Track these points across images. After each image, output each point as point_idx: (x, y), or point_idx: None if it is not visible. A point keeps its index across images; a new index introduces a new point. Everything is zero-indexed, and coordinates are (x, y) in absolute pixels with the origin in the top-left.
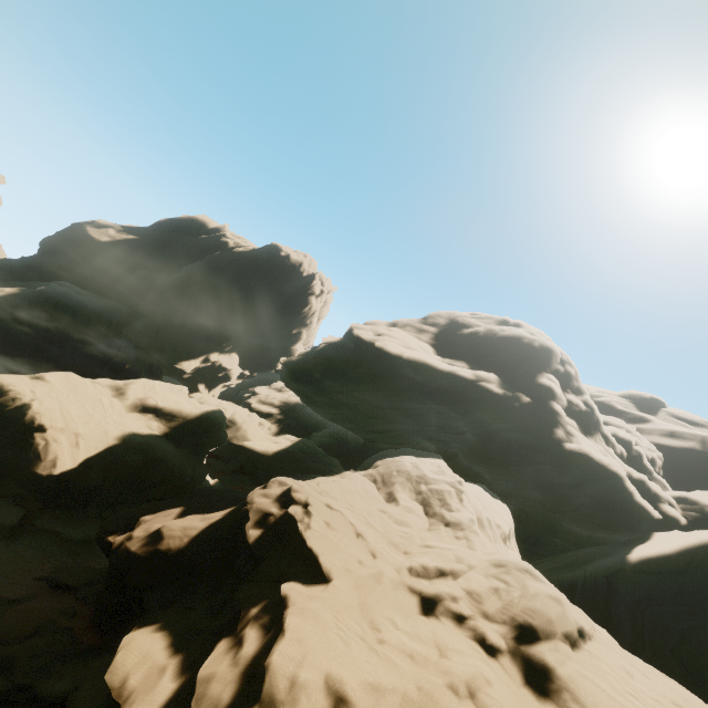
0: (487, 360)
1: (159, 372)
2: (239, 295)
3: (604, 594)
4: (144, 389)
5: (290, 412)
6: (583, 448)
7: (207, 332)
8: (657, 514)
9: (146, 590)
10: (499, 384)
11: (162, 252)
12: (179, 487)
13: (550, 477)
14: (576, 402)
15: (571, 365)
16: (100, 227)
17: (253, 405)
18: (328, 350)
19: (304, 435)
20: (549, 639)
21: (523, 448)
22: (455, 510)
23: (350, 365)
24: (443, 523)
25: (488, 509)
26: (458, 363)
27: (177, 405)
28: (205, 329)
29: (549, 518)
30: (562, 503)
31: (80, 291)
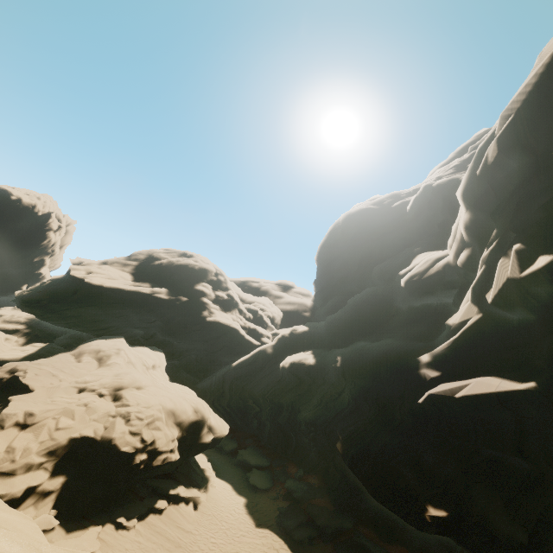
0: (167, 279)
1: None
2: None
3: (222, 383)
4: None
5: (37, 325)
6: (217, 319)
7: None
8: (258, 343)
9: None
10: (167, 293)
11: None
12: None
13: (205, 336)
14: (222, 295)
15: (223, 275)
16: None
17: None
18: (52, 285)
19: (52, 340)
20: (127, 388)
21: (188, 324)
22: (114, 358)
23: (69, 294)
24: (106, 364)
25: (143, 356)
26: (144, 284)
27: None
28: None
29: (210, 356)
30: (213, 348)
31: None
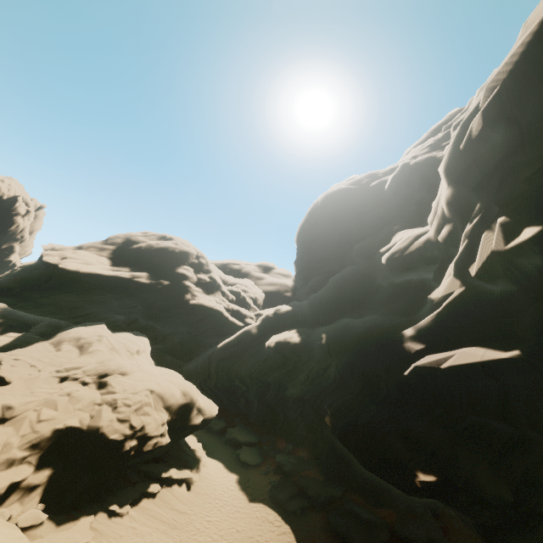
0: (146, 263)
1: None
2: None
3: (208, 365)
4: None
5: (10, 315)
6: (200, 302)
7: None
8: (242, 324)
9: None
10: (148, 277)
11: None
12: None
13: (188, 319)
14: (204, 278)
15: (204, 258)
16: None
17: None
18: (24, 272)
19: (28, 330)
20: (112, 375)
21: (171, 308)
22: (96, 345)
23: (42, 280)
24: (88, 352)
25: (126, 341)
26: (123, 269)
27: None
28: None
29: (195, 339)
30: (197, 330)
31: None
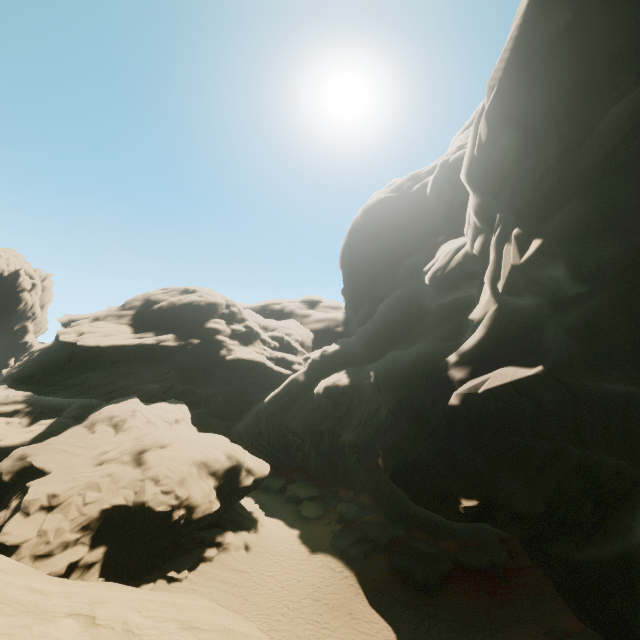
0: (171, 323)
1: None
2: None
3: (257, 422)
4: None
5: (38, 401)
6: (237, 356)
7: None
8: (289, 372)
9: None
10: (175, 339)
11: None
12: None
13: (228, 376)
14: (238, 328)
15: (235, 306)
16: None
17: None
18: (42, 356)
19: (60, 414)
20: (151, 449)
21: (207, 367)
22: (131, 421)
23: (63, 362)
24: (123, 430)
25: (162, 412)
26: (146, 335)
27: None
28: None
29: (240, 397)
30: (241, 387)
31: None
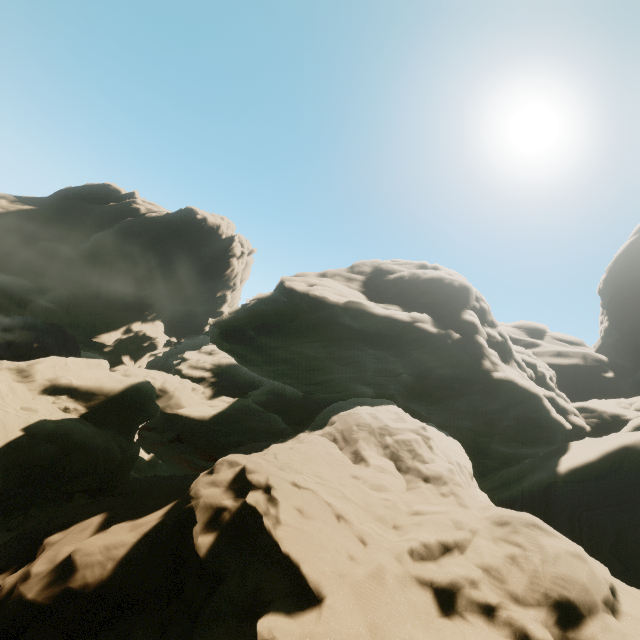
0: (415, 302)
1: (76, 348)
2: (157, 261)
3: (542, 507)
4: (53, 369)
5: (223, 373)
6: (508, 375)
7: (126, 301)
8: (569, 426)
9: None
10: (432, 323)
11: (66, 222)
12: (107, 473)
13: (480, 405)
14: (494, 334)
15: (484, 301)
16: None
17: (184, 371)
18: (260, 305)
19: (240, 394)
20: (593, 615)
21: (456, 382)
22: (429, 461)
23: (285, 319)
24: (421, 479)
25: (450, 450)
26: (392, 307)
27: (96, 381)
28: (123, 298)
29: (479, 442)
30: (491, 428)
31: None
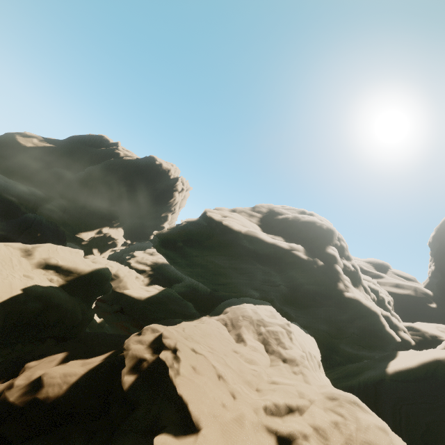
0: (294, 236)
1: (64, 239)
2: (126, 189)
3: (373, 397)
4: (48, 251)
5: (158, 269)
6: (356, 296)
7: (101, 212)
8: (398, 339)
9: (19, 443)
10: (304, 252)
11: (71, 157)
12: (71, 327)
13: (334, 315)
14: (348, 265)
15: (343, 241)
16: (26, 136)
17: (132, 264)
18: (188, 226)
19: (167, 285)
20: None
21: (318, 296)
22: (288, 348)
23: (204, 237)
24: (281, 359)
25: (306, 343)
26: (277, 237)
27: (74, 264)
28: (100, 210)
29: (332, 342)
30: (341, 333)
31: (6, 180)
